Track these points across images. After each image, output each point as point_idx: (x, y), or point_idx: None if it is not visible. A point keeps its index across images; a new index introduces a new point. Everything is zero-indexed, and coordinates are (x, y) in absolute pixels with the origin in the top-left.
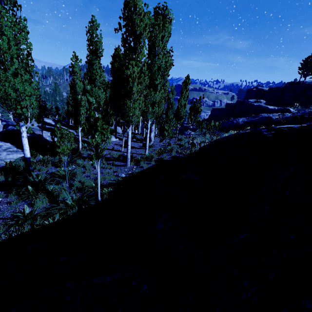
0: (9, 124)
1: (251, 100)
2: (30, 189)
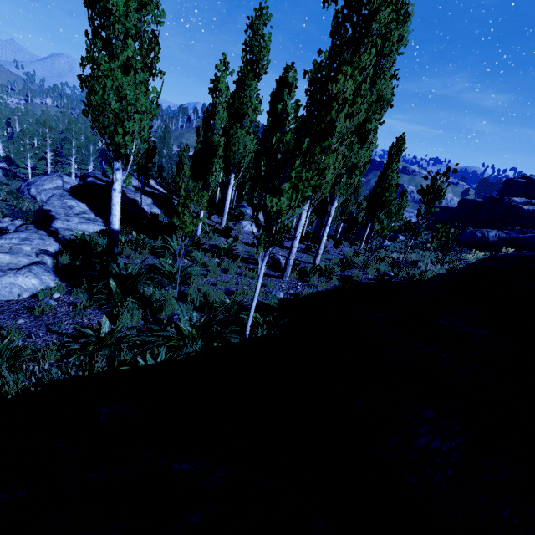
0: (91, 175)
1: (518, 199)
2: (114, 286)
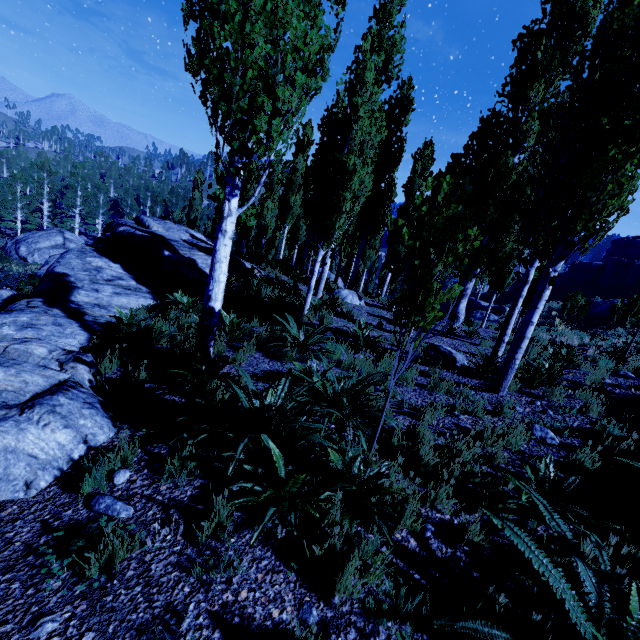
0: (122, 223)
1: None
2: (278, 459)
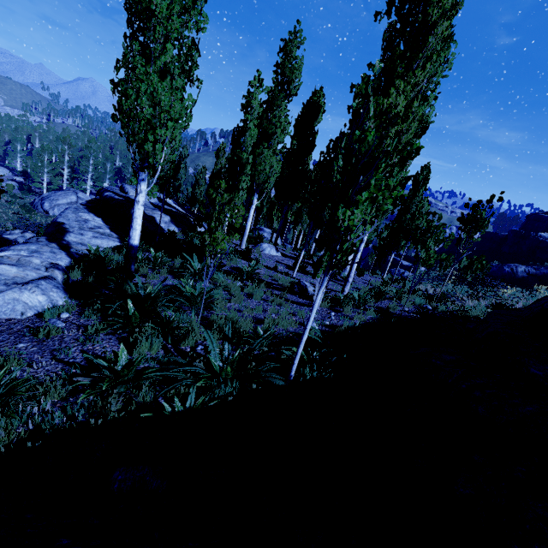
0: (108, 189)
1: (545, 234)
2: (131, 308)
